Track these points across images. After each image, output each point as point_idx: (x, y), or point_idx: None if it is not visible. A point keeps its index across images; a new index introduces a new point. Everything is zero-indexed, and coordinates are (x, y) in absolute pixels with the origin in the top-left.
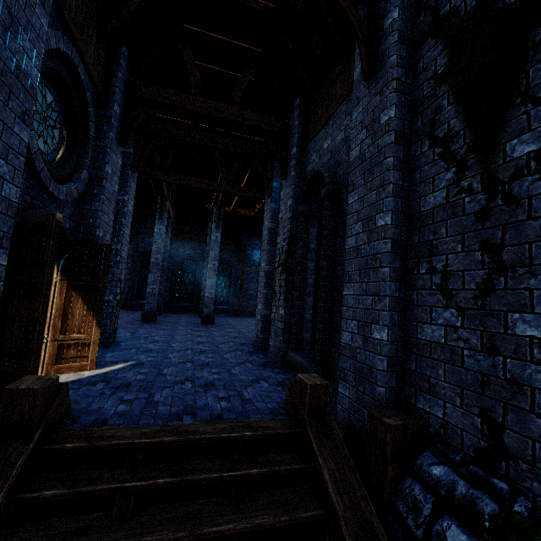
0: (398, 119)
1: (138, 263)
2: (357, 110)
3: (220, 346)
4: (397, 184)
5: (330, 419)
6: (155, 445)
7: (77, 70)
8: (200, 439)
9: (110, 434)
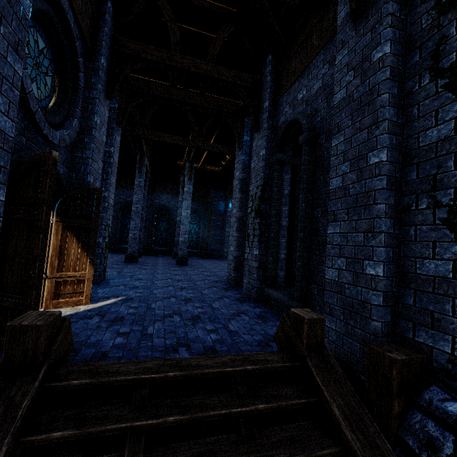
0: (393, 55)
1: (119, 212)
2: (342, 53)
3: (197, 283)
4: (392, 121)
5: (327, 353)
6: (161, 380)
7: (67, 17)
8: (204, 373)
9: (114, 369)
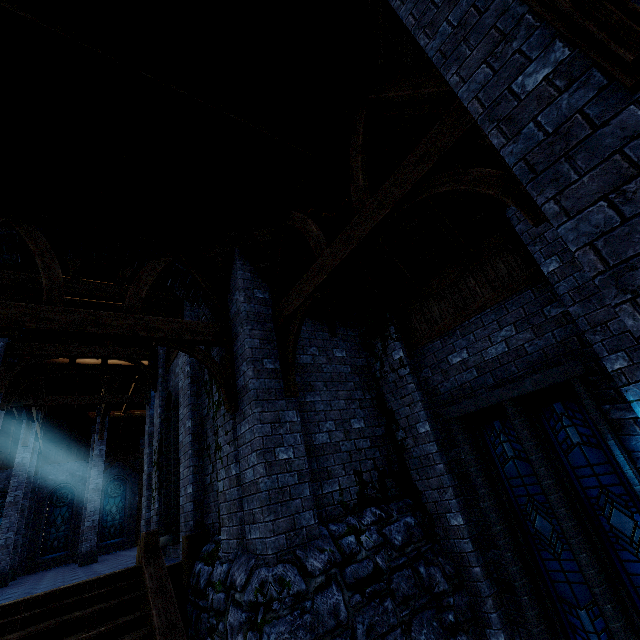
0: (192, 371)
1: None
2: (180, 360)
3: (99, 570)
4: (194, 404)
5: (159, 551)
6: (34, 599)
7: None
8: (67, 588)
9: None
